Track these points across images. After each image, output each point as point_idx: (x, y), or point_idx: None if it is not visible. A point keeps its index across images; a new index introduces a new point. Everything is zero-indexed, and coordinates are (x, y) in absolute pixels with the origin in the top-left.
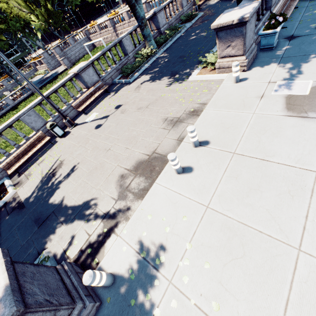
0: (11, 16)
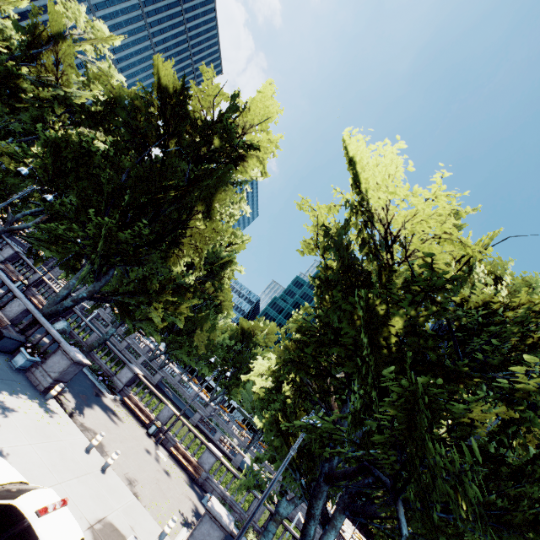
0: None
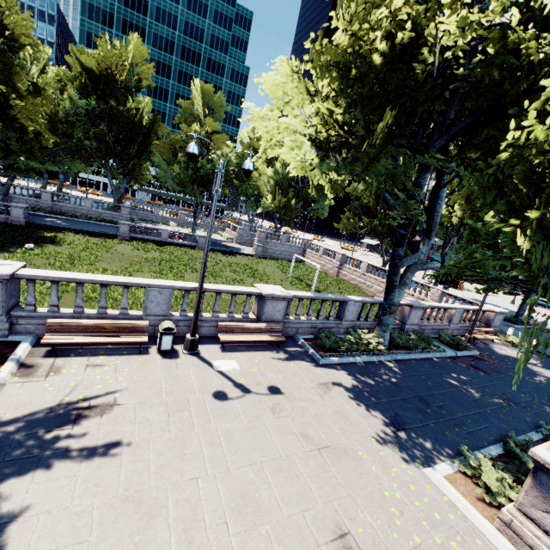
0: (253, 183)
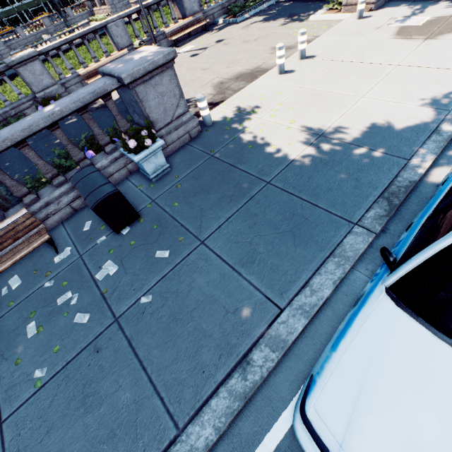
0: None
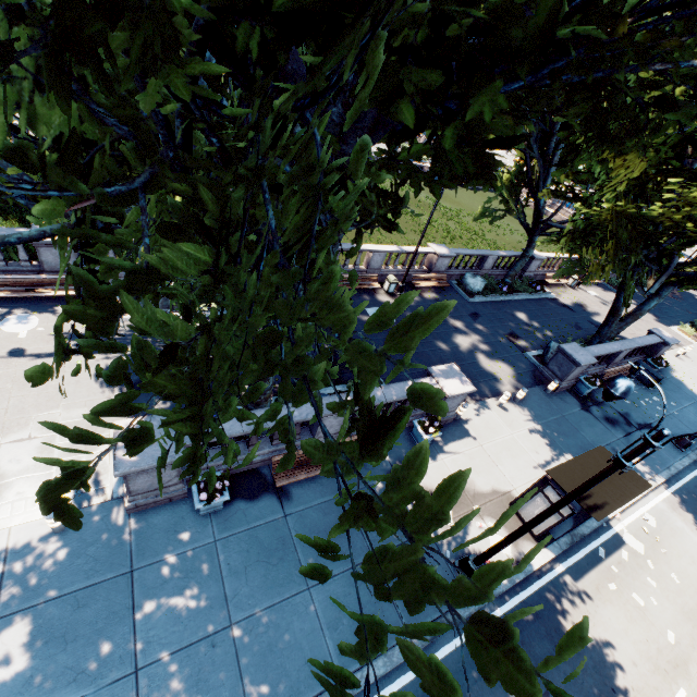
0: None
